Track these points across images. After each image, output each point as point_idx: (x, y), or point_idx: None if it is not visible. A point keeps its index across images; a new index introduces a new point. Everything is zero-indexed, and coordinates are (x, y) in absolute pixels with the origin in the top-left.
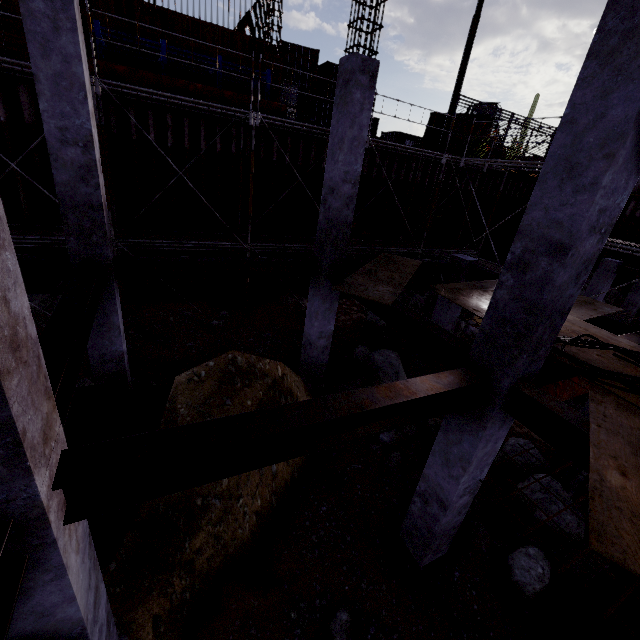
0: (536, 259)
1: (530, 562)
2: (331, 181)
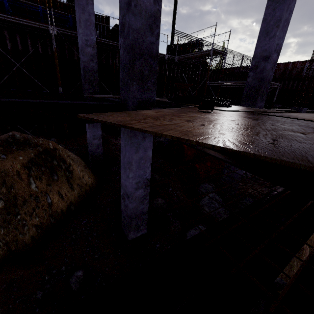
0: (125, 19)
1: (196, 232)
2: (80, 46)
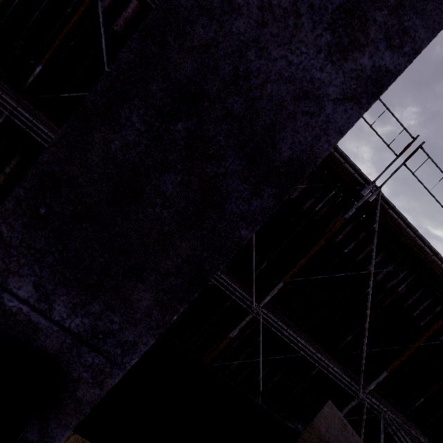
0: None
1: None
2: None
